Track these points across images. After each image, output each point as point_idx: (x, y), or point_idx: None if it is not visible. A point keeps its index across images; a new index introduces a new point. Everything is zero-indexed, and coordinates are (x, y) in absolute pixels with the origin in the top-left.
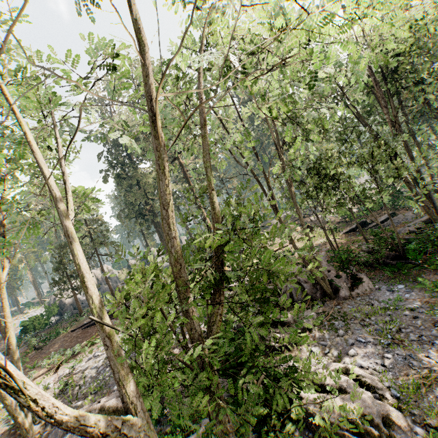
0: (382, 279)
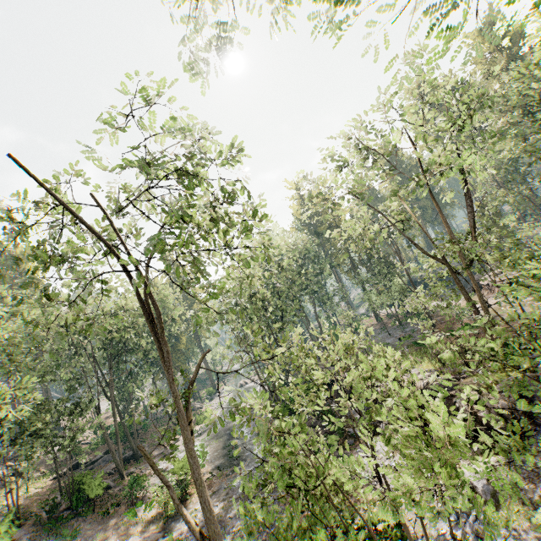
0: (42, 537)
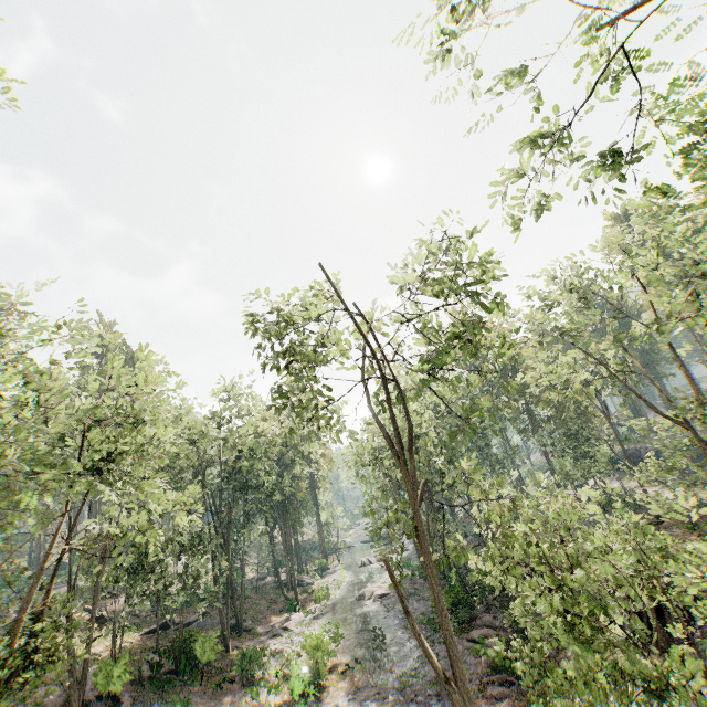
0: (144, 699)
